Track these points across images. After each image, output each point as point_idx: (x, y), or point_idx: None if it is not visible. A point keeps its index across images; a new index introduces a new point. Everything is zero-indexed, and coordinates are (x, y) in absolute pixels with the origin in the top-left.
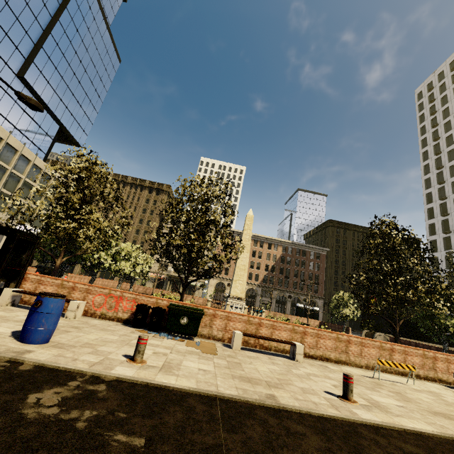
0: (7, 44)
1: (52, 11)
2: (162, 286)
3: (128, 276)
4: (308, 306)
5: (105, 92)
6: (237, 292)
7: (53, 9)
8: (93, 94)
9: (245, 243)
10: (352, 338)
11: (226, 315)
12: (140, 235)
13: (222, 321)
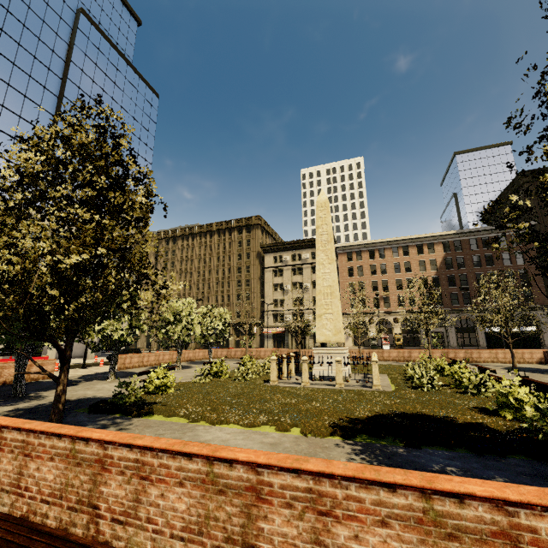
0: (25, 127)
1: (60, 73)
2: (283, 342)
3: (188, 343)
4: (506, 329)
5: (152, 138)
6: (326, 335)
7: (60, 70)
8: (138, 145)
9: (322, 249)
10: (530, 514)
11: (23, 439)
12: (243, 286)
13: (12, 461)
